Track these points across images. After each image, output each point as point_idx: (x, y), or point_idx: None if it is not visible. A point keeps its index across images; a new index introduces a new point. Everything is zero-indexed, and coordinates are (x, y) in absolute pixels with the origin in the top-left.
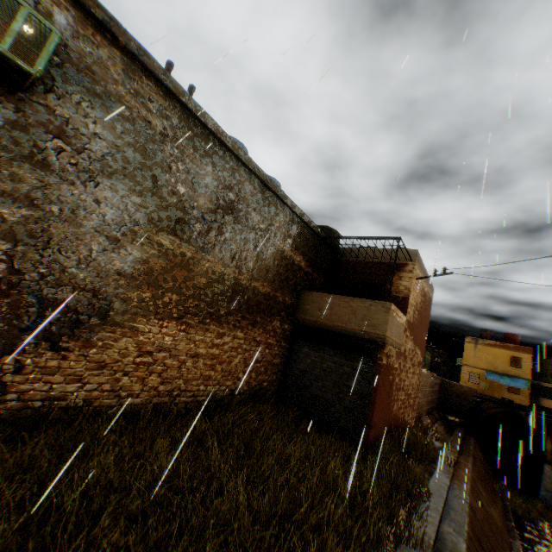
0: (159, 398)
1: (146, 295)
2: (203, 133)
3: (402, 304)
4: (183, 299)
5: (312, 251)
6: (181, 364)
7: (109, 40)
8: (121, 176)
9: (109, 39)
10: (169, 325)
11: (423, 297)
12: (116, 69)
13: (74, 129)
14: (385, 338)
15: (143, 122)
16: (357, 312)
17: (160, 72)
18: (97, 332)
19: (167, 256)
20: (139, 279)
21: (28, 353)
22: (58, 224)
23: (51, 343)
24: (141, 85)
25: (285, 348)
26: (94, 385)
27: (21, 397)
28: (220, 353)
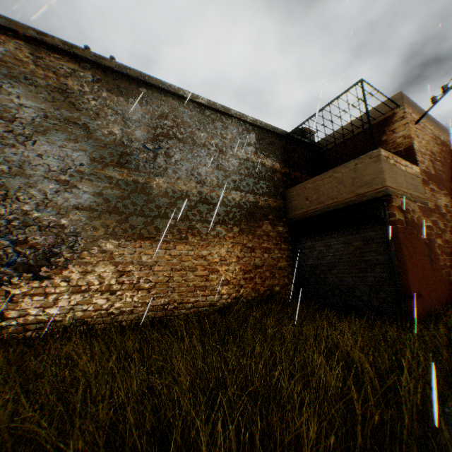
0: (156, 313)
1: (110, 222)
2: (121, 79)
3: (406, 156)
4: (149, 220)
5: (283, 152)
6: (169, 279)
7: (12, 37)
8: (54, 131)
9: (12, 36)
10: (143, 245)
11: (442, 146)
12: (25, 54)
13: (3, 107)
14: (387, 189)
15: (61, 86)
16: (344, 180)
17: (61, 43)
18: (72, 260)
19: (120, 186)
20: (98, 210)
21: (14, 284)
22: (11, 179)
23: (32, 274)
24: (50, 60)
25: (289, 250)
26: (84, 306)
27: (18, 322)
28: (209, 263)
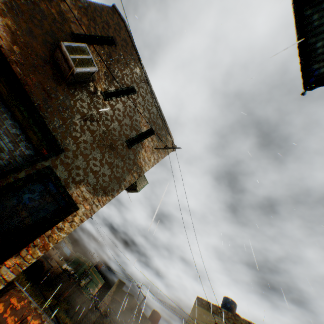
0: None
1: None
2: None
3: None
4: None
5: None
6: None
7: None
8: None
9: None
10: None
11: None
12: None
13: None
14: None
15: None
16: None
17: None
18: None
19: None
20: None
21: None
22: None
23: None
24: None
25: None
26: None
27: None
28: None
